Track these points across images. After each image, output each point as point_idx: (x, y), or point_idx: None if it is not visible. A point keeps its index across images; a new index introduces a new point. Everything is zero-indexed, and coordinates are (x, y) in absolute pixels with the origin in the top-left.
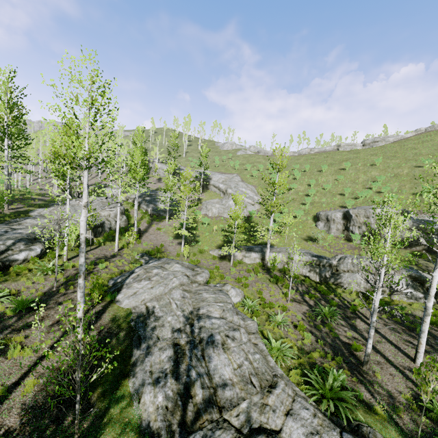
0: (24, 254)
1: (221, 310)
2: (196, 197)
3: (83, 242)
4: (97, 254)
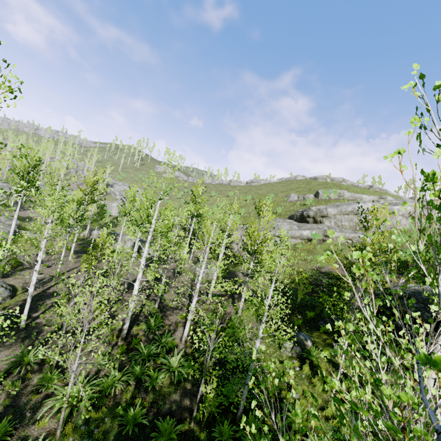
0: None
1: None
2: None
3: None
4: None
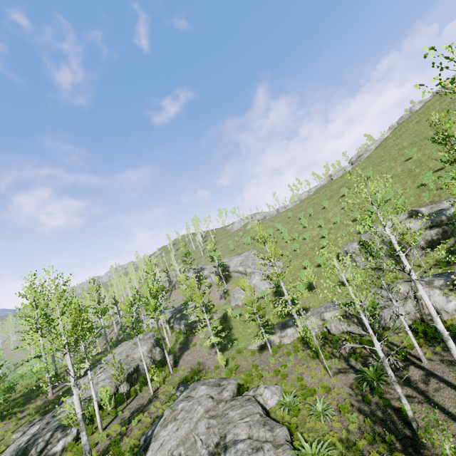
0: (61, 443)
1: (247, 427)
2: (221, 292)
3: (81, 420)
4: (133, 408)
